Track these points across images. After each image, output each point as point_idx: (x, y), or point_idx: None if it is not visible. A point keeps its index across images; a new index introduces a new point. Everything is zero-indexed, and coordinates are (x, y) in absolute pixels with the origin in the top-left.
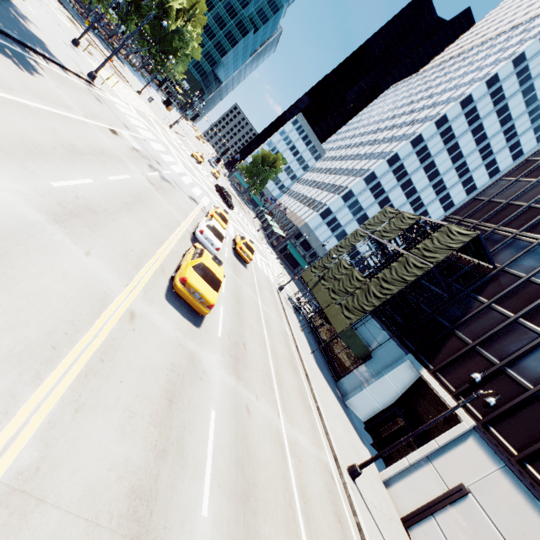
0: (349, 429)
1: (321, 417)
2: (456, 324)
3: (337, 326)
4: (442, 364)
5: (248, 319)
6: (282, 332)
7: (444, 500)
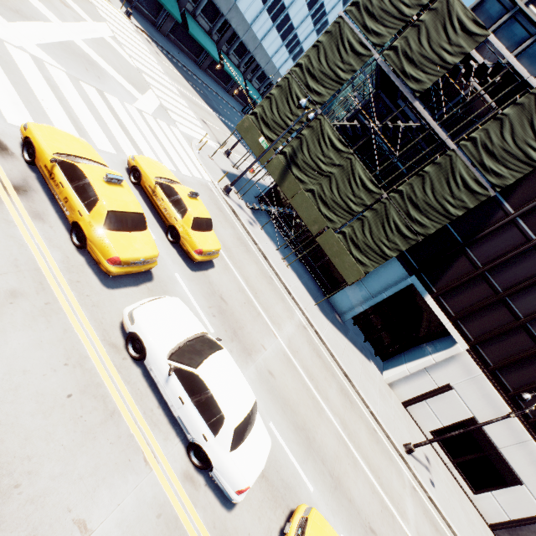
0: (367, 368)
1: (378, 422)
2: (470, 242)
3: (345, 273)
4: (447, 291)
5: (327, 448)
6: (308, 344)
7: (434, 394)
